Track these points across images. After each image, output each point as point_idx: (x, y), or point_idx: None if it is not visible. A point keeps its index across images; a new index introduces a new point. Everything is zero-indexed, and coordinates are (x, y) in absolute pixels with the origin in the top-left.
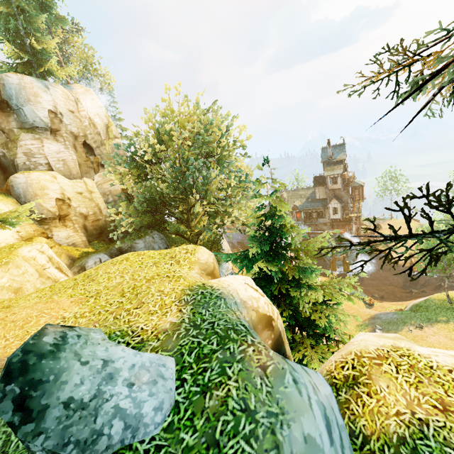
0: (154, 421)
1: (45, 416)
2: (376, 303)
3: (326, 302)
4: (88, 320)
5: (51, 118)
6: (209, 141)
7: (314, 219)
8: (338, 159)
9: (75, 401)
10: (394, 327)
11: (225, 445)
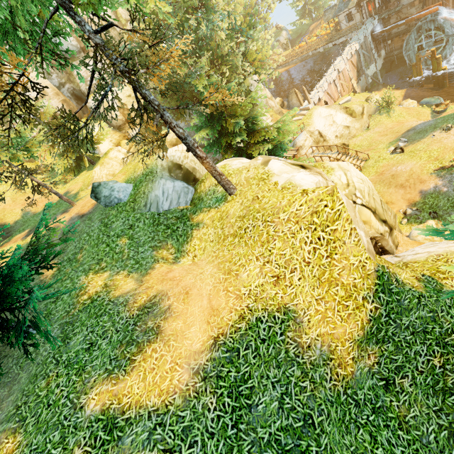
0: (125, 198)
1: (101, 199)
2: (451, 108)
3: (267, 140)
4: (124, 180)
5: (76, 38)
6: None
7: (393, 4)
8: None
9: (105, 196)
10: (421, 136)
11: (136, 200)
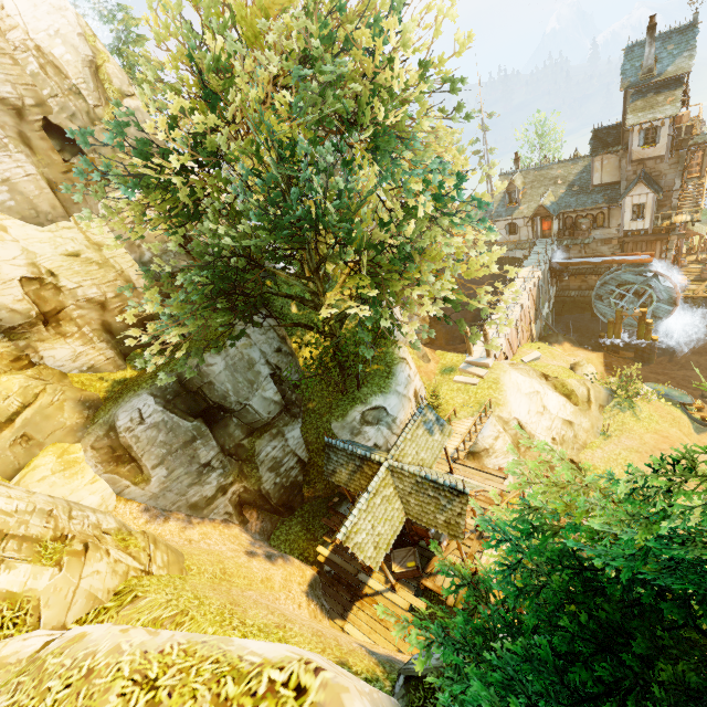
0: None
1: None
2: None
3: None
4: None
5: None
6: (344, 77)
7: (583, 233)
8: (671, 75)
9: None
10: None
11: None
